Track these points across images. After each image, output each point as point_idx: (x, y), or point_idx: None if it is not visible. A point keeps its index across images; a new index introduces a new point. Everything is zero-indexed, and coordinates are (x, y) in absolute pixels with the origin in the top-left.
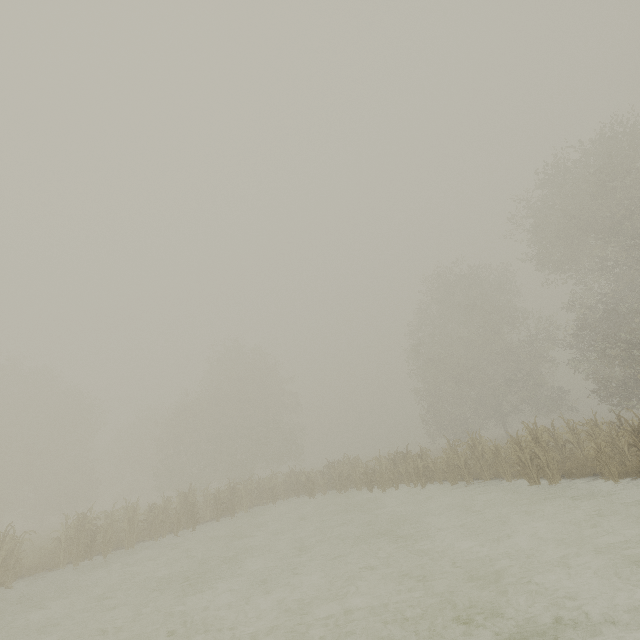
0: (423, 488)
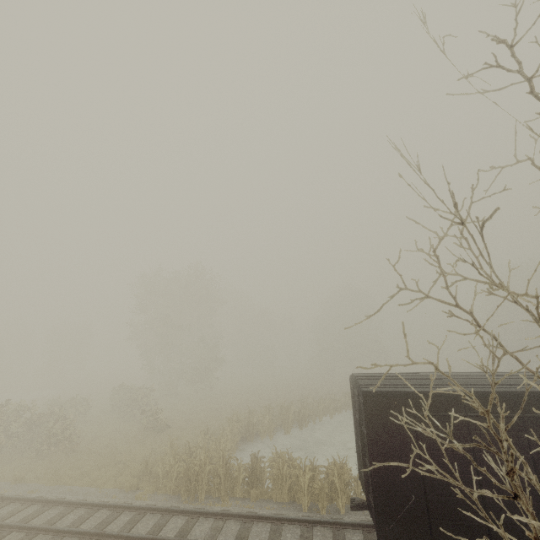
0: None
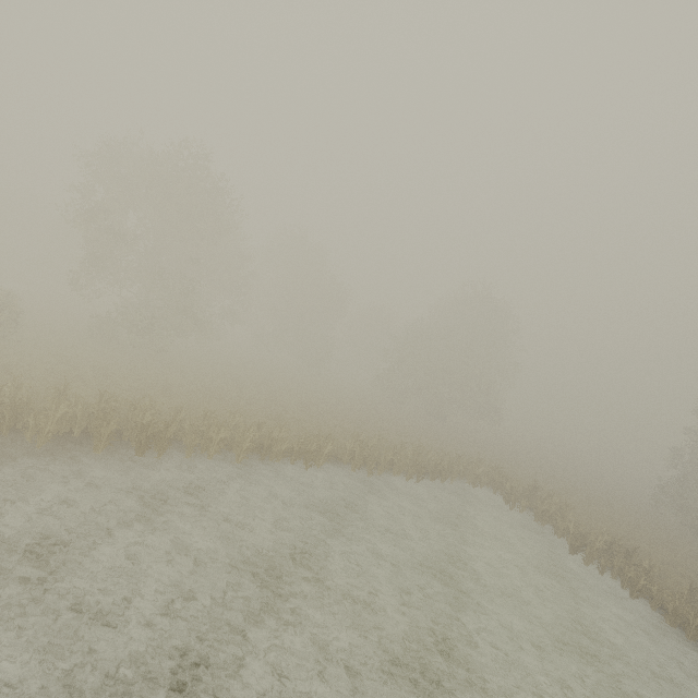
0: (630, 598)
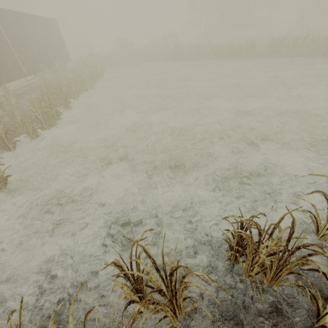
0: None
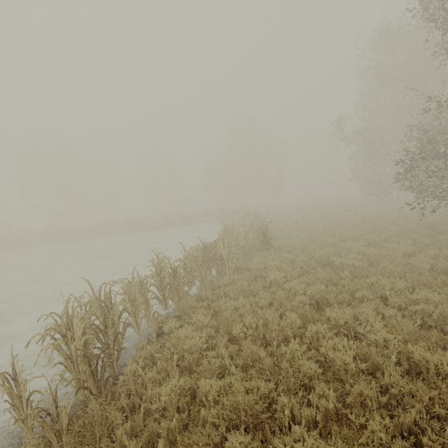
0: None
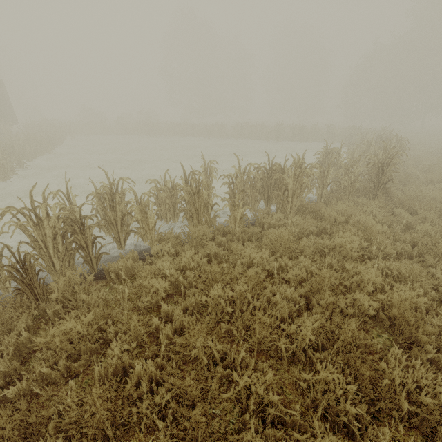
0: None
